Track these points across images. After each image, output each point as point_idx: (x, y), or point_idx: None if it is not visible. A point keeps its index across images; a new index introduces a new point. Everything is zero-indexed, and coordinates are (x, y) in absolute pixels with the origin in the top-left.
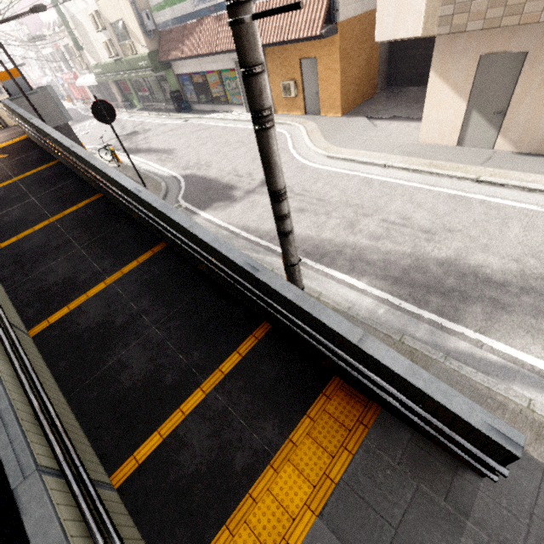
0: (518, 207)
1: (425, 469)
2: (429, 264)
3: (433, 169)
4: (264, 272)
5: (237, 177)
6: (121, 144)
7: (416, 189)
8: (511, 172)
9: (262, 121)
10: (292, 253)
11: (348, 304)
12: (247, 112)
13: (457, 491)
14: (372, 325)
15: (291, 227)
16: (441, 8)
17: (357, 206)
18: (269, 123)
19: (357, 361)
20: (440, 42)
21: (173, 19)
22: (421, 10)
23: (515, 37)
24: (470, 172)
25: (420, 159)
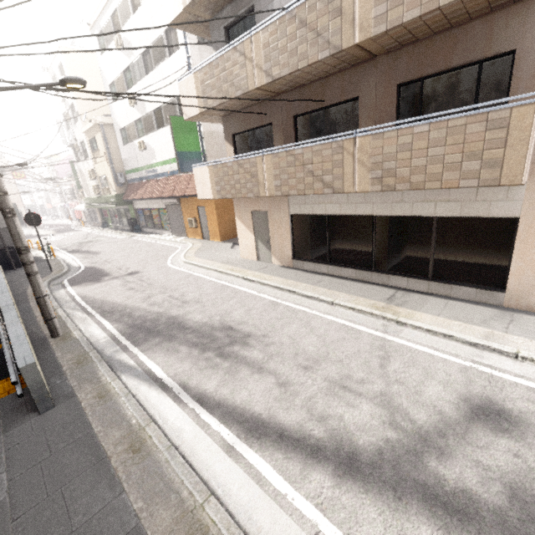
0: (247, 292)
1: (14, 412)
2: (163, 318)
3: (228, 271)
4: (5, 294)
5: (119, 269)
6: (39, 240)
7: (209, 281)
8: (265, 275)
9: (4, 214)
10: (37, 289)
11: (89, 337)
12: (172, 235)
13: (17, 422)
14: (84, 345)
15: (34, 271)
16: (216, 187)
17: (165, 288)
18: (9, 215)
19: (5, 337)
20: (235, 203)
21: (136, 178)
22: (210, 187)
23: (260, 204)
24: (245, 274)
25: (230, 266)
